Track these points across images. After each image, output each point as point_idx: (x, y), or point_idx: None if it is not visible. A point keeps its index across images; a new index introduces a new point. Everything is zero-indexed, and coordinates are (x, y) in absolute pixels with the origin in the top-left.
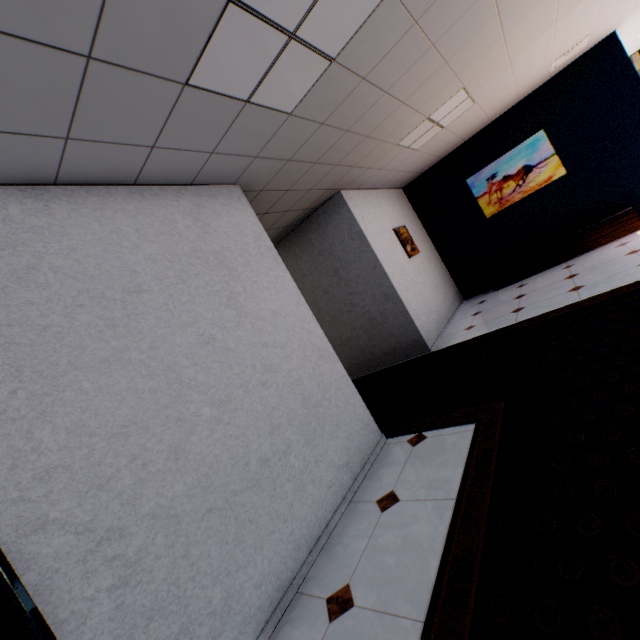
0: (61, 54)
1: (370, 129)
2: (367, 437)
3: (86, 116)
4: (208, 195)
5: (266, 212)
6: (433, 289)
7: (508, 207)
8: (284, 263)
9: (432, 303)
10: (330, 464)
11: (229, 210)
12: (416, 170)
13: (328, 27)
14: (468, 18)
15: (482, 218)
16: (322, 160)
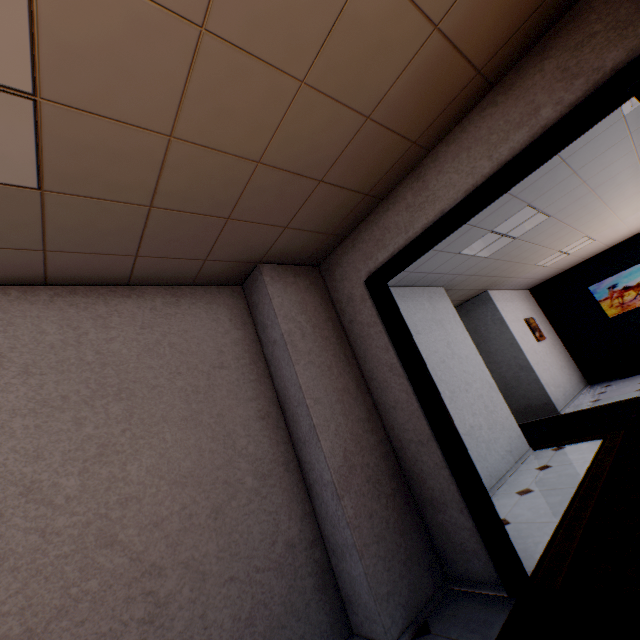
0: (434, 251)
1: (520, 259)
2: (520, 444)
3: (423, 265)
4: (432, 292)
5: None
6: (559, 369)
7: (629, 310)
8: None
9: (558, 379)
10: (501, 446)
11: (441, 300)
12: (542, 278)
13: (519, 230)
14: (589, 214)
15: (604, 317)
16: (487, 274)
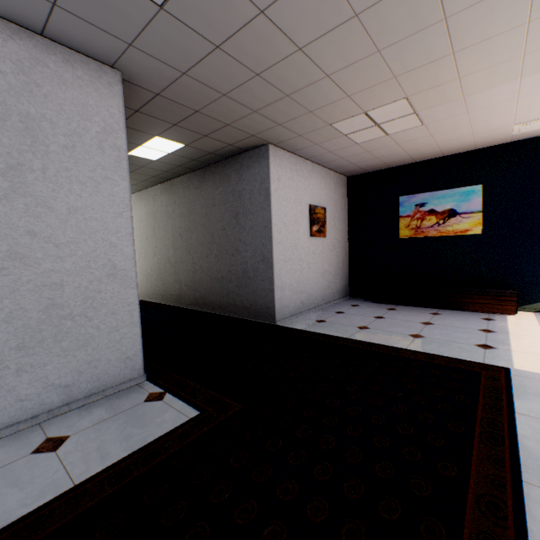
0: None
1: (290, 88)
2: (120, 370)
3: None
4: (63, 58)
5: (176, 124)
6: (319, 273)
7: (421, 238)
8: (204, 186)
9: (309, 284)
10: (41, 379)
11: (85, 87)
12: (361, 165)
13: None
14: (403, 2)
15: (396, 236)
16: (233, 96)
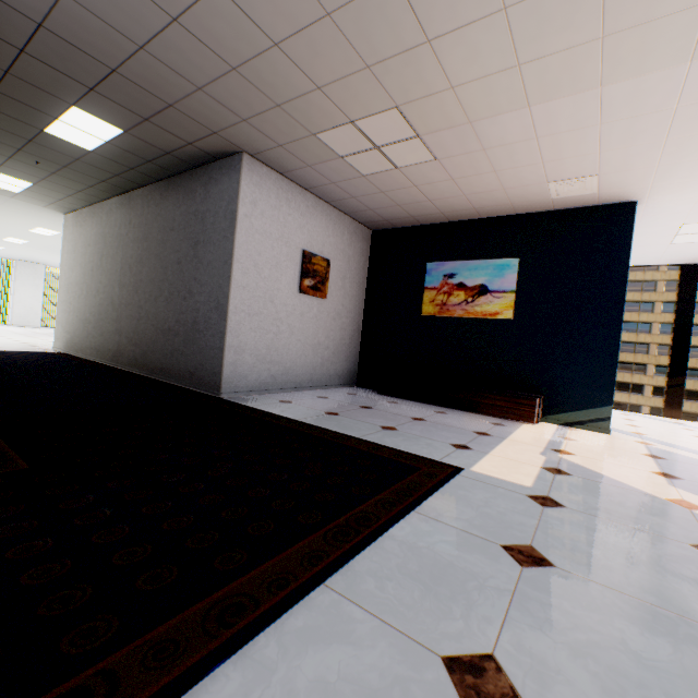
0: None
1: (233, 56)
2: None
3: None
4: None
5: (94, 88)
6: (309, 344)
7: (446, 317)
8: (166, 203)
9: (289, 355)
10: None
11: None
12: (383, 214)
13: None
14: None
15: (419, 312)
16: (157, 53)
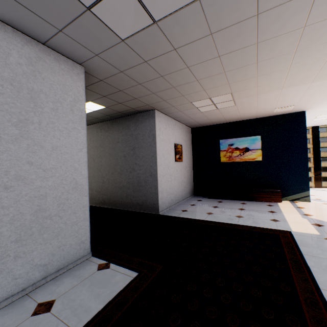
0: None
1: (176, 84)
2: (77, 251)
3: None
4: (54, 58)
5: (105, 96)
6: (180, 182)
7: (232, 162)
8: (112, 130)
9: (175, 189)
10: (29, 261)
11: (65, 74)
12: (200, 122)
13: None
14: (241, 54)
15: (219, 161)
16: (145, 85)
